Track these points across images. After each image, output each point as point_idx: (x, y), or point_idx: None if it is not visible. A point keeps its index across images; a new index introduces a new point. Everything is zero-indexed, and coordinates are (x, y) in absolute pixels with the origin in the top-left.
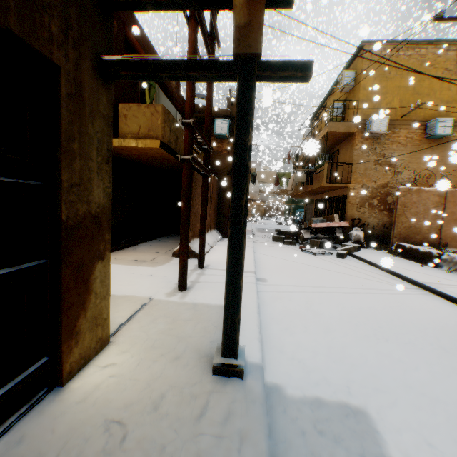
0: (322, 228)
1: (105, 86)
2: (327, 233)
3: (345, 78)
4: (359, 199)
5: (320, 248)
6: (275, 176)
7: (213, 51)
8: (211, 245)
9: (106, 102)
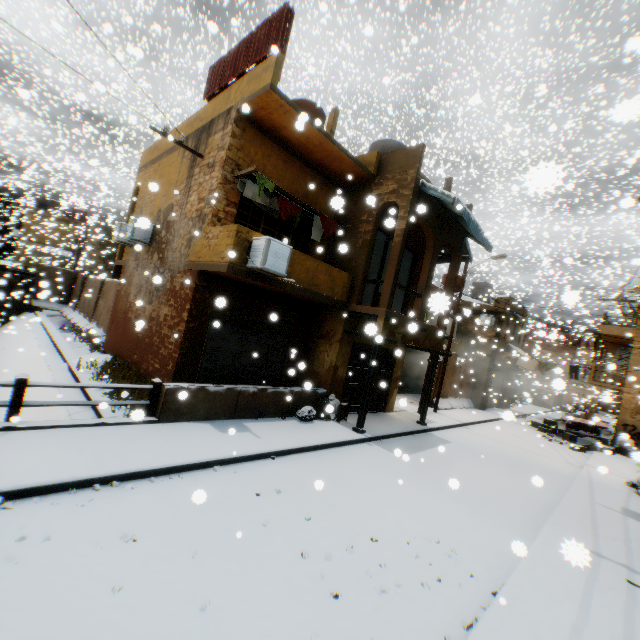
0: (589, 427)
1: (405, 349)
2: (595, 434)
3: (629, 283)
4: (633, 405)
5: (569, 441)
6: (536, 365)
7: (457, 307)
8: (453, 406)
9: (404, 352)
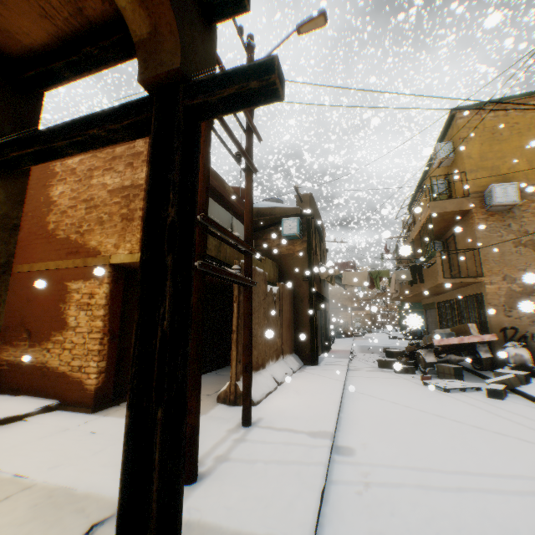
0: (453, 345)
1: (5, 177)
2: (463, 353)
3: (440, 150)
4: (504, 298)
5: (456, 378)
6: (368, 277)
7: (250, 144)
8: (279, 379)
9: (4, 198)
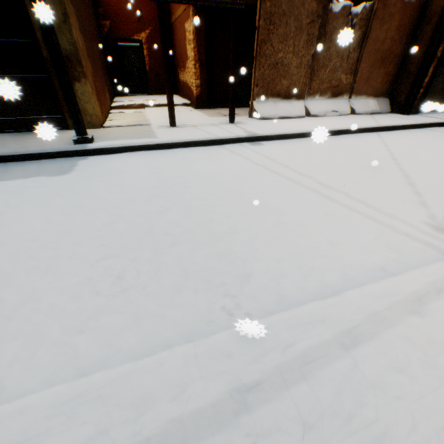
0: None
1: None
2: None
3: None
4: None
5: None
6: None
7: None
8: (313, 112)
9: None
